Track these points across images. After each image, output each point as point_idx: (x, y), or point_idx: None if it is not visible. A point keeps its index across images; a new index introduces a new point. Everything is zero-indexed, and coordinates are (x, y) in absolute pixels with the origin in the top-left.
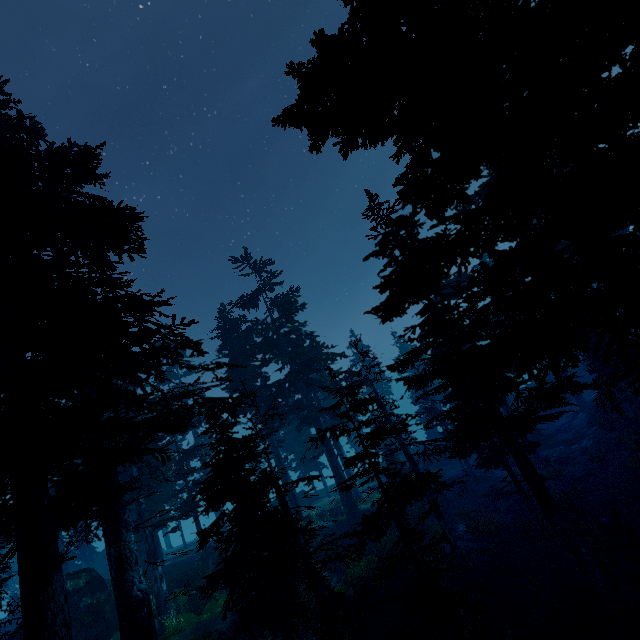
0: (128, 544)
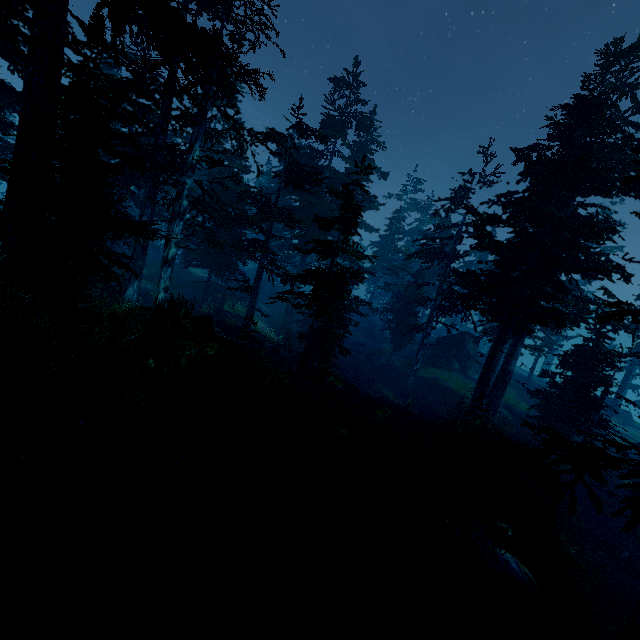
0: (518, 350)
